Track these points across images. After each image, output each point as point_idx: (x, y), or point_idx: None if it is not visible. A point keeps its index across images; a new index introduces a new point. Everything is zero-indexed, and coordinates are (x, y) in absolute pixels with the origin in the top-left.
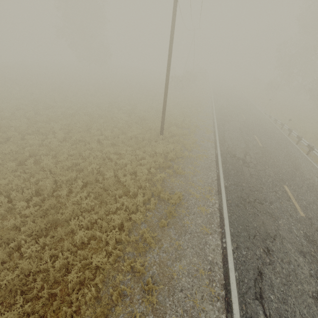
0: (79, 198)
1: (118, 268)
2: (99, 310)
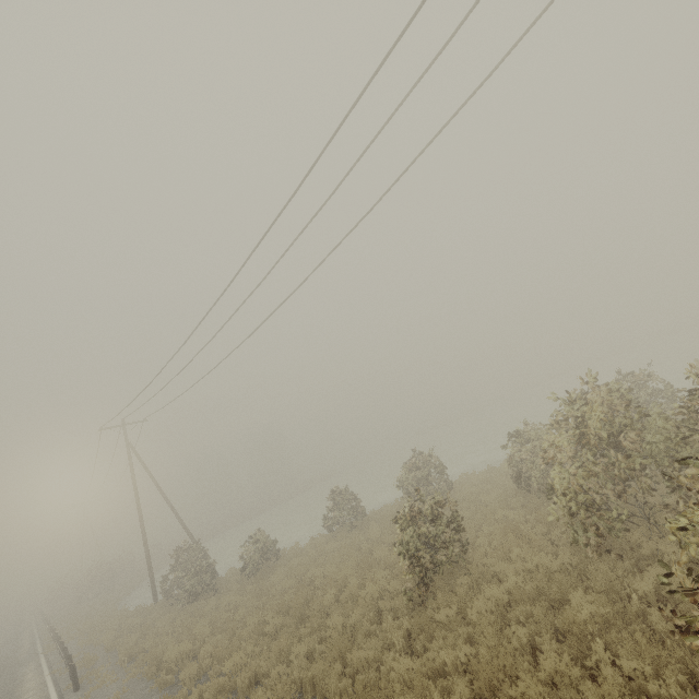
0: None
1: None
2: None
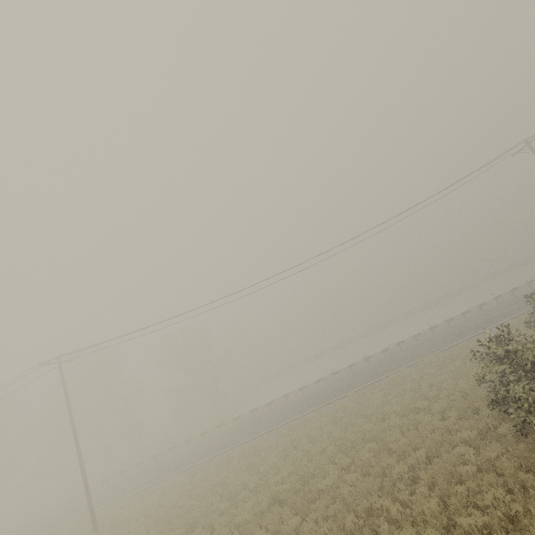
0: (199, 490)
1: (238, 463)
2: (251, 448)
